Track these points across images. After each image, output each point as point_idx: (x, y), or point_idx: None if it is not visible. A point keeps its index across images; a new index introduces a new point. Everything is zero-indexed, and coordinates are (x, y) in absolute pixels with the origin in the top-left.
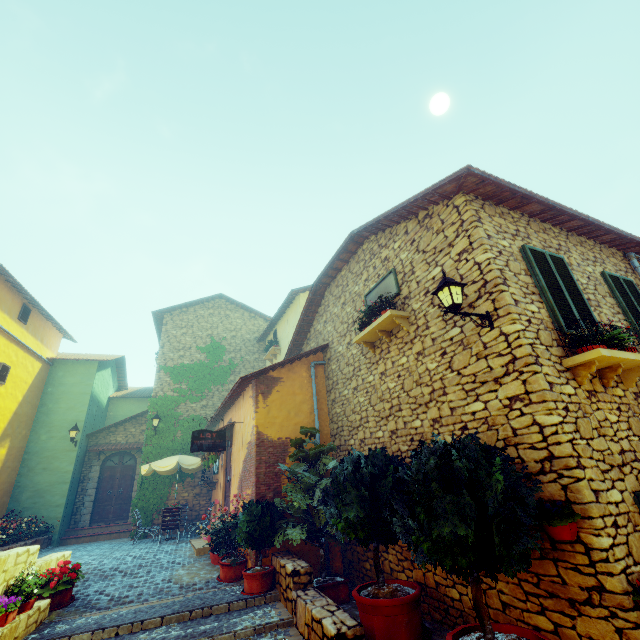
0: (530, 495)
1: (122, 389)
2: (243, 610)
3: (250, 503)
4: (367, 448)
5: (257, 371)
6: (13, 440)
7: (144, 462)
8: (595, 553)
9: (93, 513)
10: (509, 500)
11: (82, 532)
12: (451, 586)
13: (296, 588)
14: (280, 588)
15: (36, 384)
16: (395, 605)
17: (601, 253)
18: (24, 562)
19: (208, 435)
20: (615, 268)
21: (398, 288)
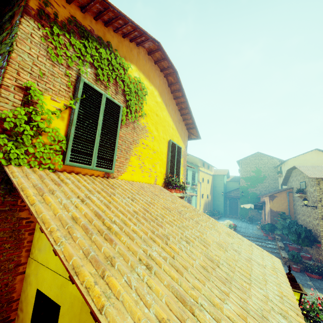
0: (315, 239)
1: (228, 177)
2: (267, 241)
3: (268, 223)
4: (300, 220)
5: (269, 195)
6: (211, 194)
7: (240, 203)
8: (321, 249)
9: (229, 211)
10: (306, 238)
11: (228, 215)
12: (309, 250)
13: (277, 240)
14: (275, 240)
15: (212, 181)
16: (294, 247)
17: None
18: (229, 222)
19: (258, 206)
20: None
21: (305, 187)
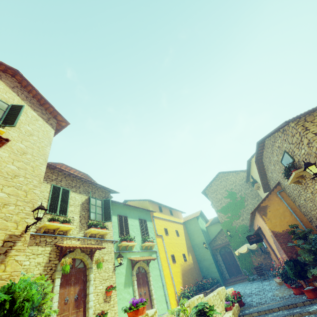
0: None
1: (207, 221)
2: (310, 305)
3: (286, 261)
4: None
5: (255, 208)
6: (190, 252)
7: (234, 249)
8: None
9: (228, 273)
10: None
11: (229, 281)
12: None
13: None
14: None
15: (185, 232)
16: None
17: None
18: (224, 291)
19: (252, 237)
20: None
21: (292, 158)
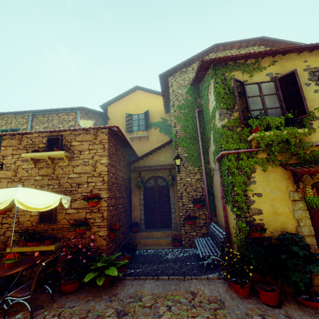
0: None
1: None
2: None
3: None
4: None
5: None
6: None
7: None
8: None
9: None
10: None
11: None
12: None
13: None
14: None
15: None
16: None
17: (14, 119)
18: None
19: None
20: (17, 124)
21: None
